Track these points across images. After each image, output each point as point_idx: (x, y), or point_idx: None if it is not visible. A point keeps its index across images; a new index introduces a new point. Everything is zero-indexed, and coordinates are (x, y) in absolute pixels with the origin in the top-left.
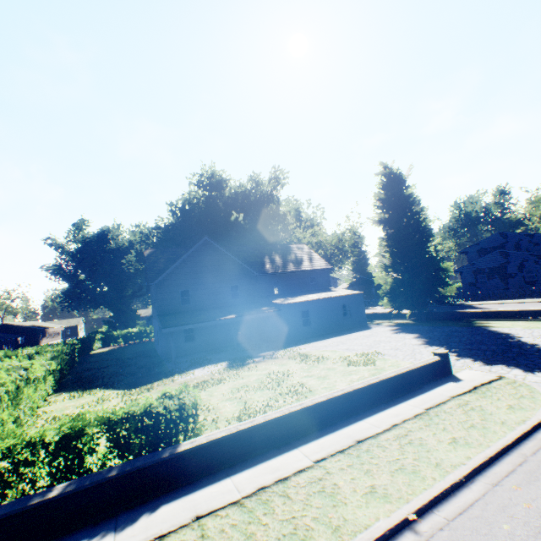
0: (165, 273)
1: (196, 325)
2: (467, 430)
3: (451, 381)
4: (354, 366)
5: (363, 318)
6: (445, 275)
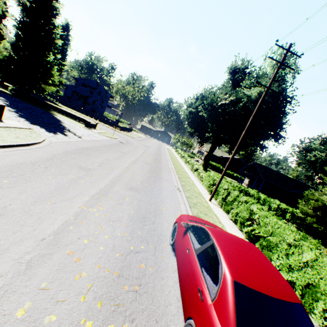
0: None
1: None
2: None
3: None
4: None
5: None
6: (51, 78)
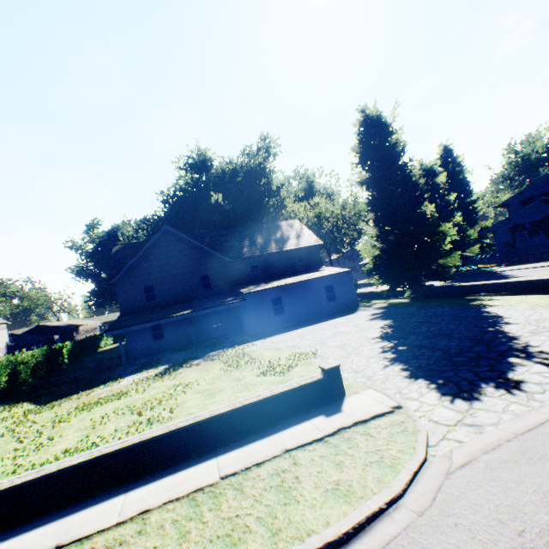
0: (123, 270)
1: (144, 326)
2: (204, 548)
3: (324, 414)
4: (263, 376)
5: (354, 299)
6: (441, 240)
